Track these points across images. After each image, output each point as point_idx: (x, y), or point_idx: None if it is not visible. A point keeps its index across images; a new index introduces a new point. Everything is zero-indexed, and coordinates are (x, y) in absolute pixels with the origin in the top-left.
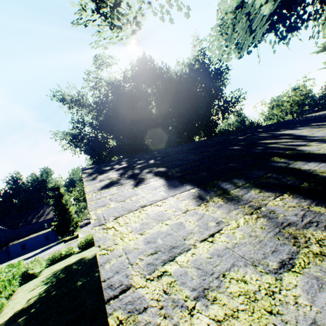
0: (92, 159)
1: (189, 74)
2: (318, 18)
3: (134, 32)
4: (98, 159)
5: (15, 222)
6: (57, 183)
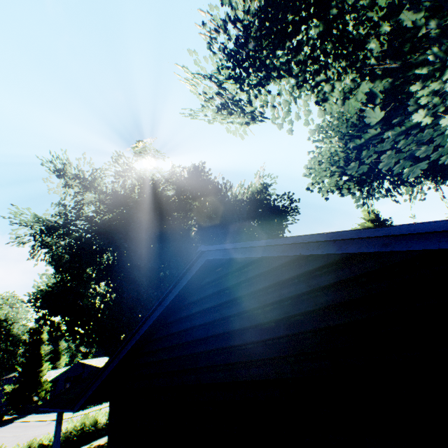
0: (61, 275)
1: (250, 201)
2: (414, 186)
3: (248, 123)
4: (72, 277)
5: None
6: None
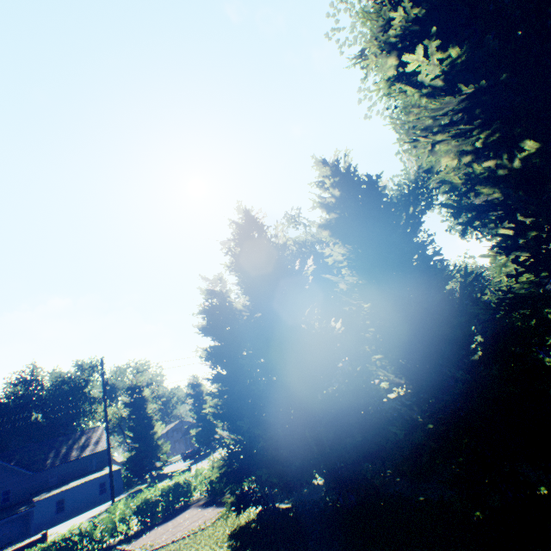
0: None
1: None
2: None
3: None
4: None
5: (37, 457)
6: (138, 380)
